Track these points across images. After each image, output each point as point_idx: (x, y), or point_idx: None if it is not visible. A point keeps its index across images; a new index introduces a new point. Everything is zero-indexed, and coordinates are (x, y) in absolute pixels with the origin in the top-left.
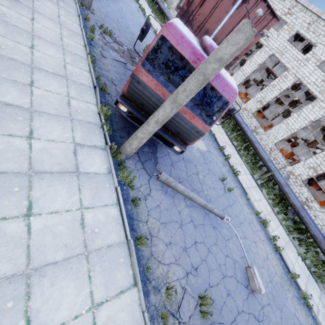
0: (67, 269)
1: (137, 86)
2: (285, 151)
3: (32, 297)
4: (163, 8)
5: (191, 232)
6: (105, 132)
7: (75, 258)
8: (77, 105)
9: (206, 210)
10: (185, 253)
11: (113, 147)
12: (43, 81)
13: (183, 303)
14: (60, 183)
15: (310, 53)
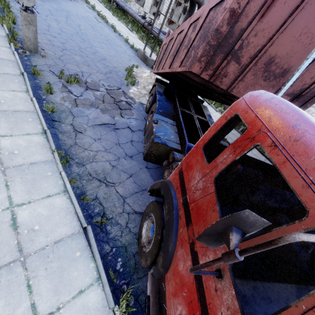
0: None
1: None
2: None
3: None
4: (123, 5)
5: None
6: None
7: None
8: None
9: None
10: None
11: None
12: None
13: None
14: None
15: None
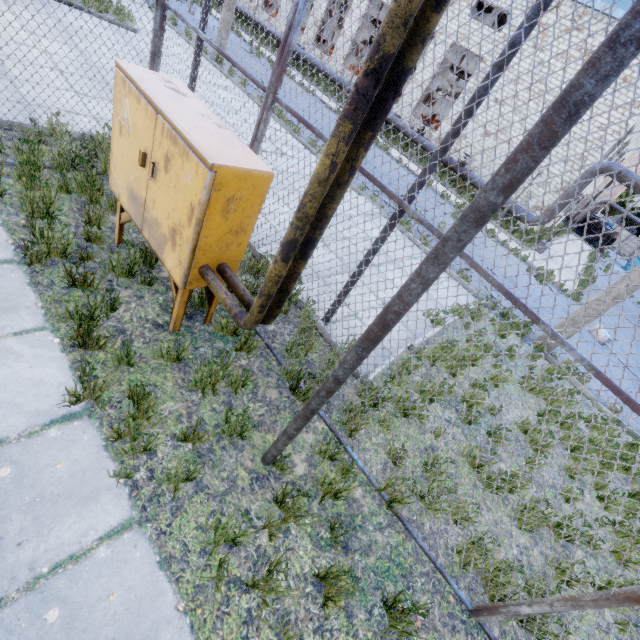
0: None
1: None
2: None
3: None
4: None
5: None
6: None
7: None
8: None
9: None
10: None
11: None
12: None
13: None
14: None
15: None
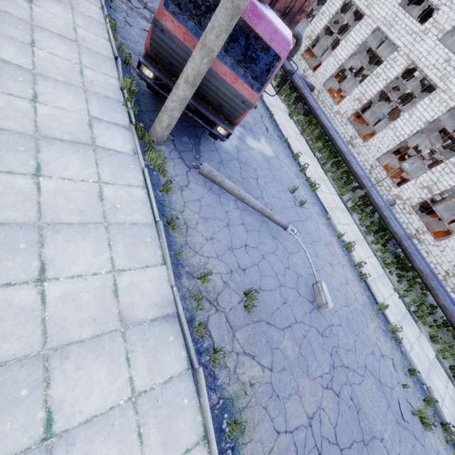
0: (84, 232)
1: (162, 36)
2: (393, 170)
3: (46, 246)
4: None
5: (241, 234)
6: (129, 109)
7: (93, 225)
8: (92, 76)
9: (265, 218)
10: (230, 252)
11: (139, 126)
12: (47, 43)
13: (222, 294)
14: (72, 152)
15: (429, 21)
